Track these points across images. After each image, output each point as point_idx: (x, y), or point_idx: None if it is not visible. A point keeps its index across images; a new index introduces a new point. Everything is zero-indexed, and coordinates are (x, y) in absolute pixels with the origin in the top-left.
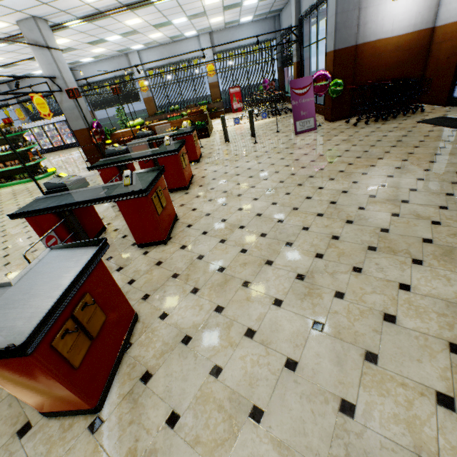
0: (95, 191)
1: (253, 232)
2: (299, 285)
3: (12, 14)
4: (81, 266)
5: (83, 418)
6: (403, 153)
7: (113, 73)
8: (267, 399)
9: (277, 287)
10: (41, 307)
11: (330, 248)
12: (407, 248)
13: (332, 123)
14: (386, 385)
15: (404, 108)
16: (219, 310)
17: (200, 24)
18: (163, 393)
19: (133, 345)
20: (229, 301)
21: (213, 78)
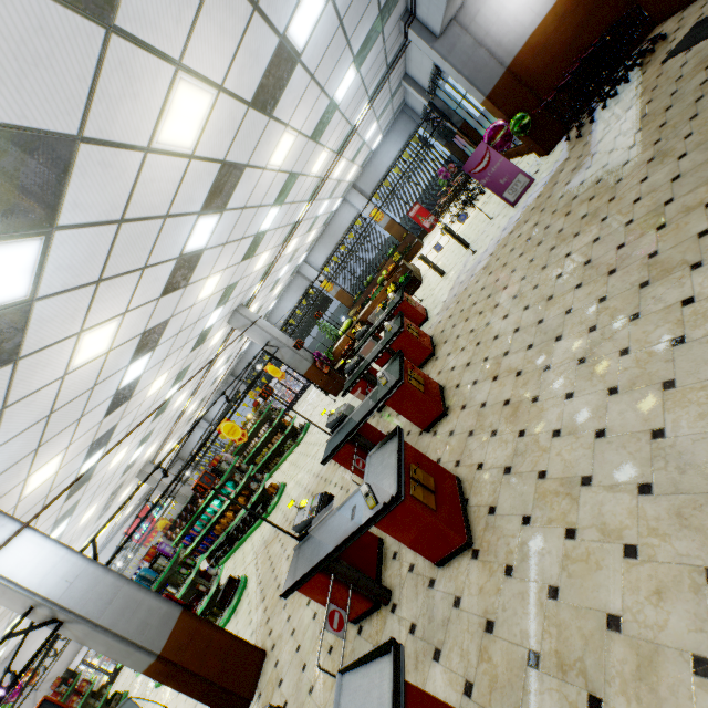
0: (364, 407)
1: (518, 351)
2: (583, 368)
3: (224, 320)
4: (395, 451)
5: (464, 556)
6: (652, 134)
7: (296, 297)
8: (590, 467)
9: (563, 384)
10: (391, 480)
11: (600, 315)
12: (682, 258)
13: (550, 155)
14: (687, 397)
15: (631, 63)
16: (522, 434)
17: (340, 191)
18: (510, 511)
19: (469, 498)
20: (527, 422)
21: (384, 220)
